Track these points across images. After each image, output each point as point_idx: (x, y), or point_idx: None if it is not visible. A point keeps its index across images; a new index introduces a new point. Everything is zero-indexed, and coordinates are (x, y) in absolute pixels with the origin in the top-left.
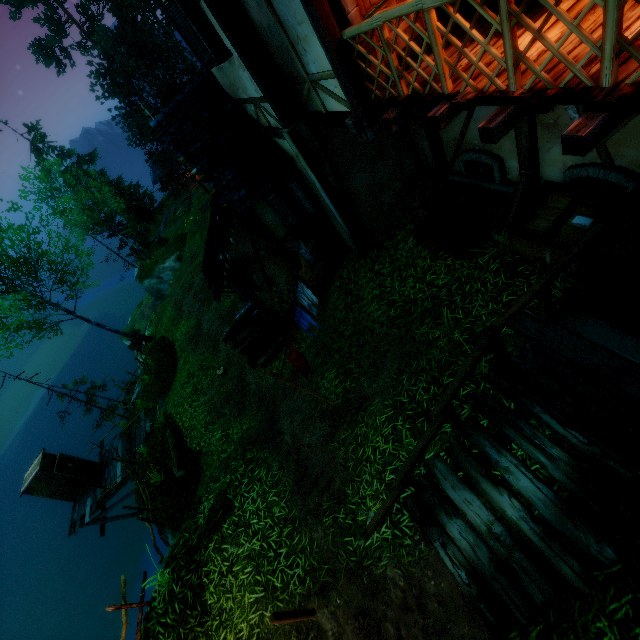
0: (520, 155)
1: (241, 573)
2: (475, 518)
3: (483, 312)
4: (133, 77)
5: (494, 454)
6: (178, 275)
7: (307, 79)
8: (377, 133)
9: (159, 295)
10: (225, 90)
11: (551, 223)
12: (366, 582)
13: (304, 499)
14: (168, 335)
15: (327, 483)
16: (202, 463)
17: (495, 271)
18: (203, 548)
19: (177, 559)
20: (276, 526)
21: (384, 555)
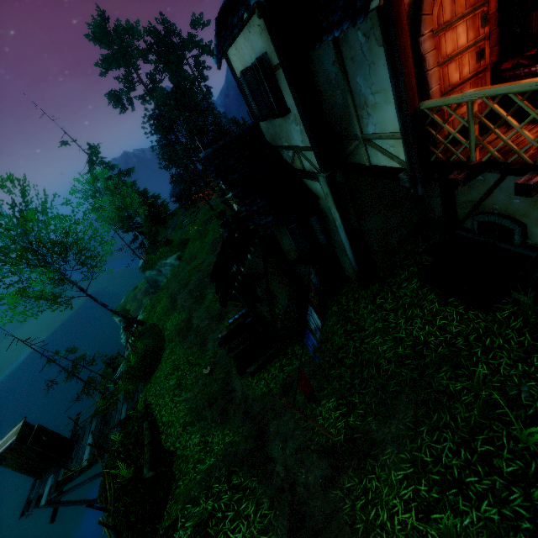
0: None
1: None
2: None
3: (513, 372)
4: (175, 122)
5: None
6: (175, 271)
7: (360, 137)
8: (427, 189)
9: (155, 285)
10: (266, 138)
11: None
12: None
13: None
14: (159, 323)
15: None
16: (174, 467)
17: (518, 329)
18: None
19: None
20: None
21: None
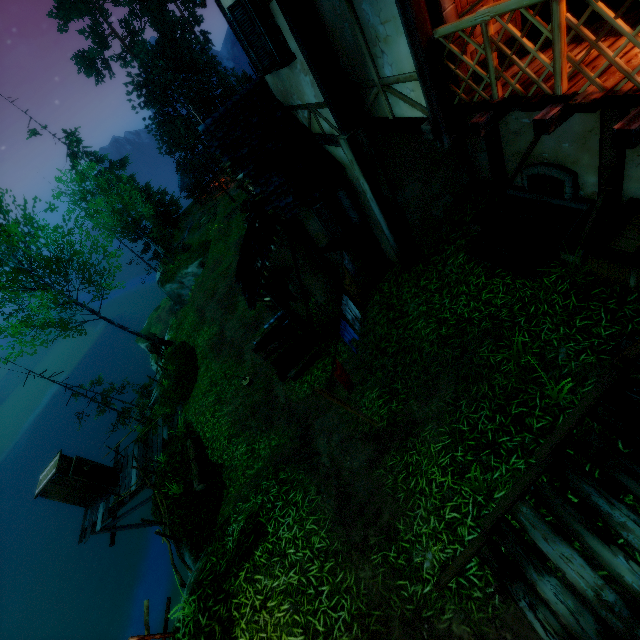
0: (602, 170)
1: (277, 610)
2: (578, 579)
3: (554, 336)
4: (169, 88)
5: (604, 505)
6: (200, 281)
7: (378, 83)
8: (454, 140)
9: (179, 300)
10: (276, 97)
11: (639, 243)
12: (427, 637)
13: (347, 530)
14: (189, 341)
15: (374, 515)
16: (224, 477)
17: (564, 293)
18: (233, 576)
19: (203, 586)
20: (316, 559)
21: (448, 607)
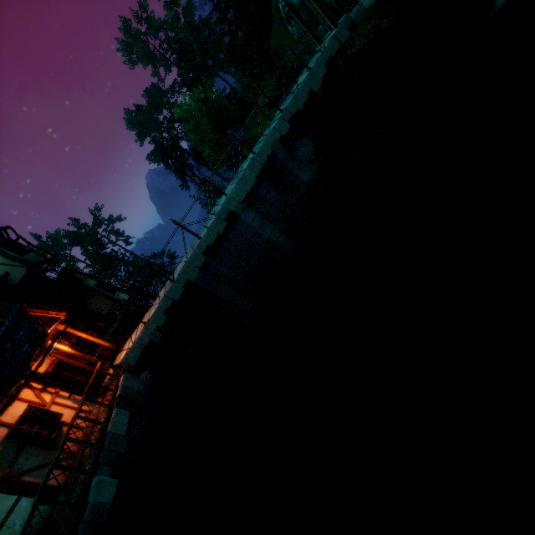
0: None
1: None
2: None
3: None
4: None
5: None
6: None
7: None
8: None
9: None
10: None
11: None
12: None
13: None
14: None
15: None
16: None
17: None
18: None
19: None
20: None
21: None
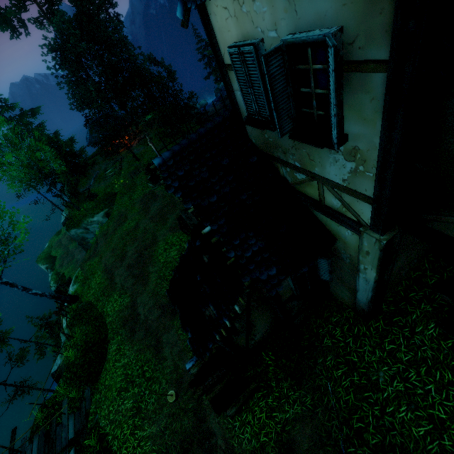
0: None
1: None
2: None
3: None
4: (83, 57)
5: None
6: (105, 230)
7: None
8: None
9: (83, 242)
10: (249, 137)
11: None
12: None
13: None
14: (97, 304)
15: None
16: None
17: None
18: None
19: None
20: None
21: None
